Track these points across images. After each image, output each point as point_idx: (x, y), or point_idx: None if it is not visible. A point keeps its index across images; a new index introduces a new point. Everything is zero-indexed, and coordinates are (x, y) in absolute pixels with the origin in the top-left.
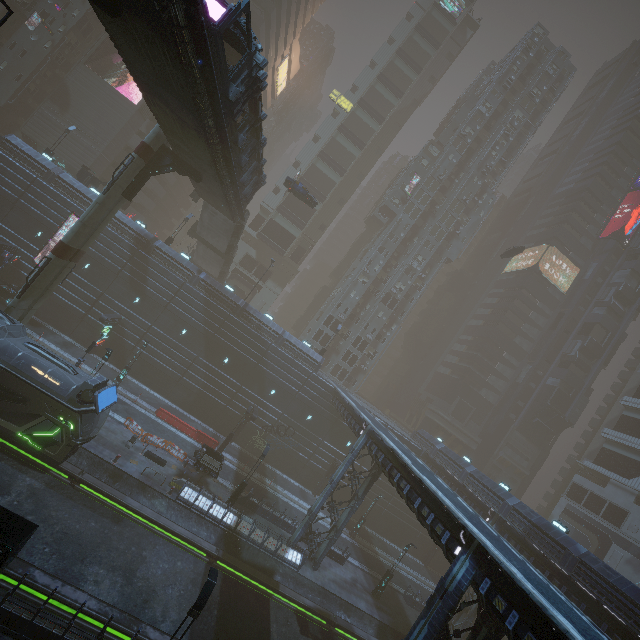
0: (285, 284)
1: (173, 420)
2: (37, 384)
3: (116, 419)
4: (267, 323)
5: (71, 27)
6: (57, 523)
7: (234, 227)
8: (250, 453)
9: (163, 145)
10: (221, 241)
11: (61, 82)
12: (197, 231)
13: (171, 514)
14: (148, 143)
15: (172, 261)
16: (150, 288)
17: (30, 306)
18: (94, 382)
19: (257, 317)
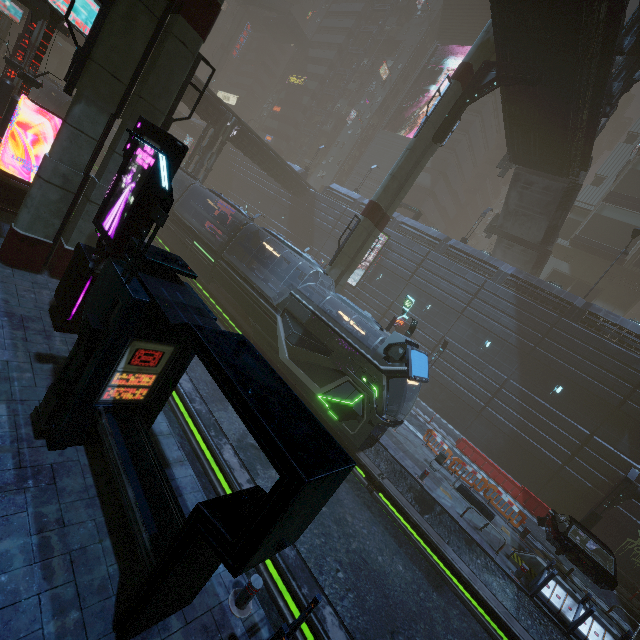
0: (628, 305)
1: (481, 460)
2: (342, 332)
3: (412, 431)
4: (636, 331)
5: (375, 111)
6: (353, 536)
7: (562, 192)
8: (623, 572)
9: (484, 62)
10: (535, 226)
11: (365, 151)
12: (497, 224)
13: (526, 624)
14: (467, 61)
15: (469, 258)
16: (442, 292)
17: (337, 280)
18: (404, 337)
19: (613, 321)
